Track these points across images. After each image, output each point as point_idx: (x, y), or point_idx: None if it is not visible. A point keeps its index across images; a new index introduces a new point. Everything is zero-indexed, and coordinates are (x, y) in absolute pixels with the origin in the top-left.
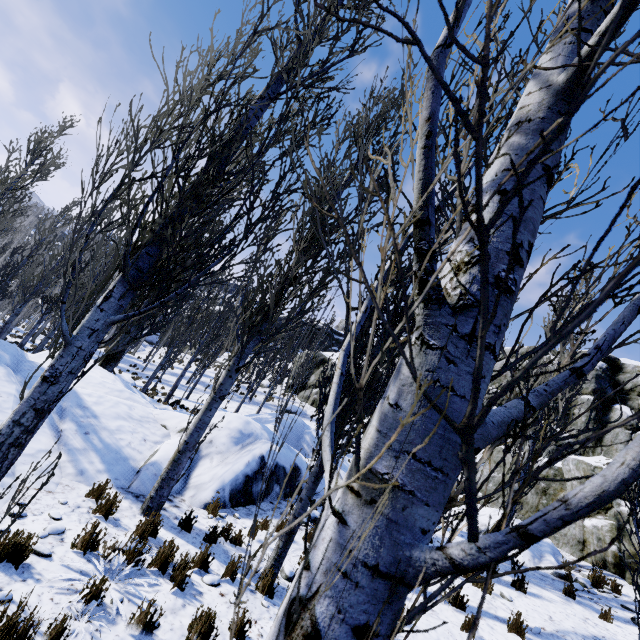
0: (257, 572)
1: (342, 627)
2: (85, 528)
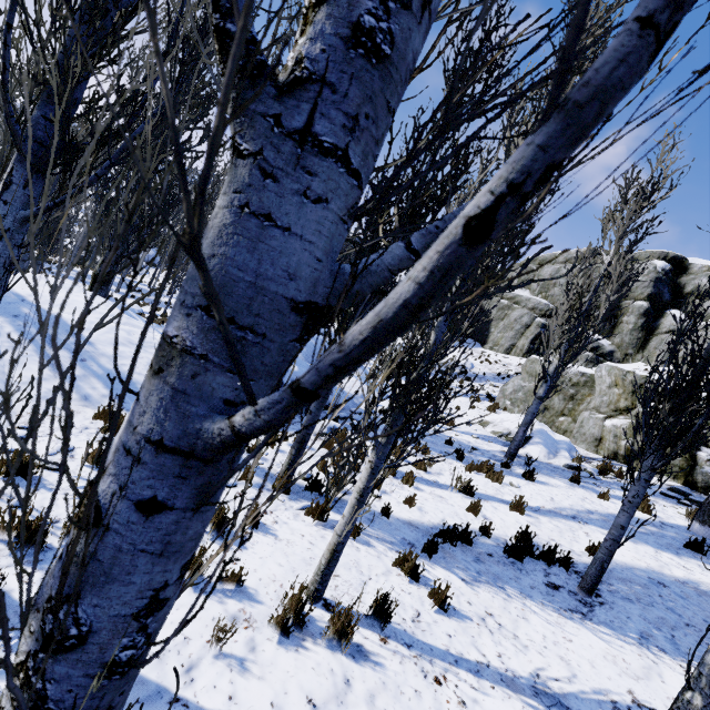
0: (275, 475)
1: (124, 503)
2: (96, 446)
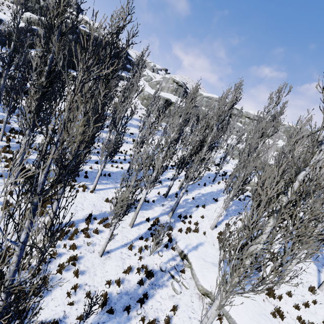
0: None
1: None
2: None
